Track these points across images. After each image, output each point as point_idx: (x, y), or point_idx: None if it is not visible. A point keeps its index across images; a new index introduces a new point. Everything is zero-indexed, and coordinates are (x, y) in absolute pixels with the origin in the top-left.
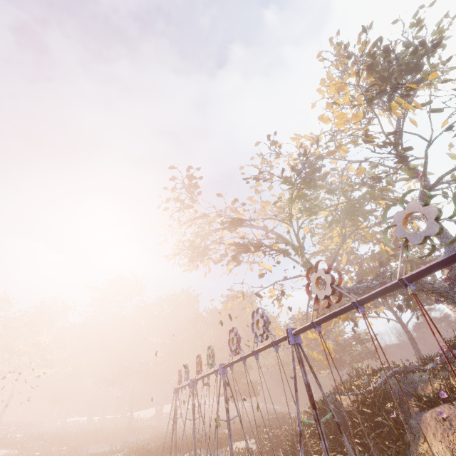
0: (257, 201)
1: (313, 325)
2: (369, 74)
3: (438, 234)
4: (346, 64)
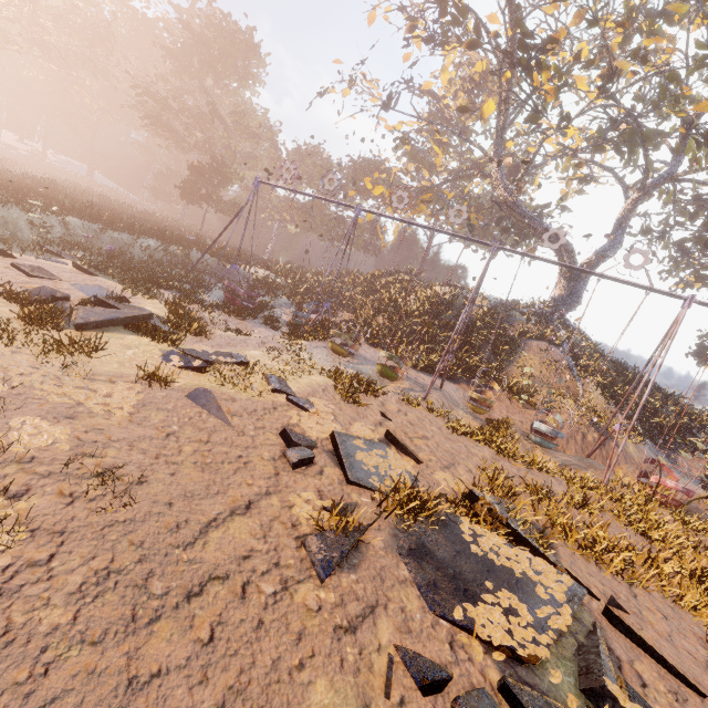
0: None
1: None
2: None
3: None
4: None
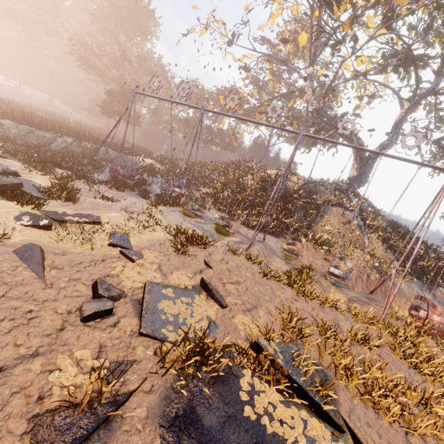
0: None
1: None
2: None
3: None
4: None
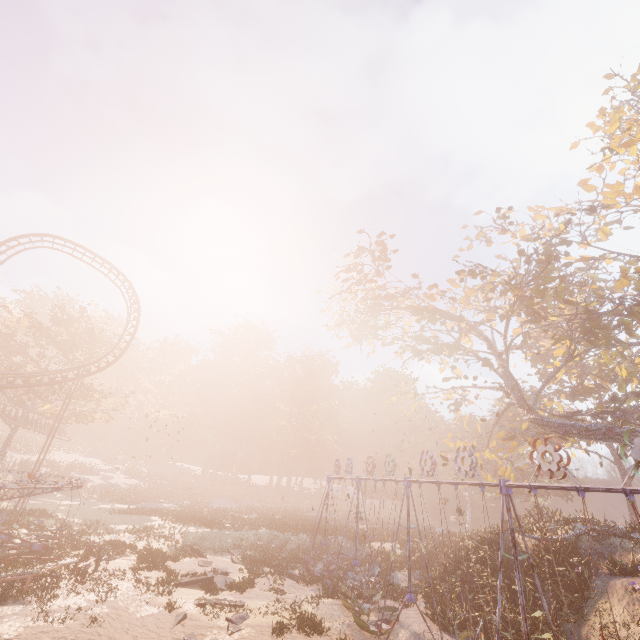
0: (459, 285)
1: (530, 488)
2: None
3: None
4: None
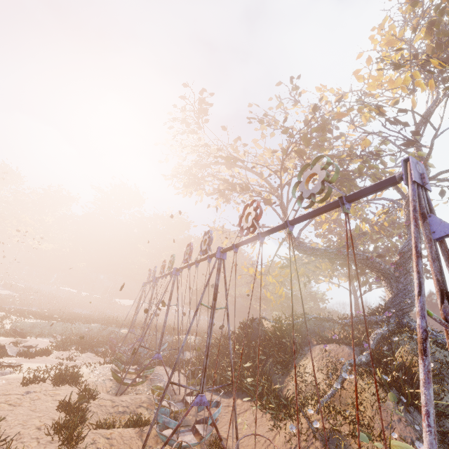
0: (261, 146)
1: (233, 247)
2: (427, 34)
3: (319, 193)
4: (415, 12)
